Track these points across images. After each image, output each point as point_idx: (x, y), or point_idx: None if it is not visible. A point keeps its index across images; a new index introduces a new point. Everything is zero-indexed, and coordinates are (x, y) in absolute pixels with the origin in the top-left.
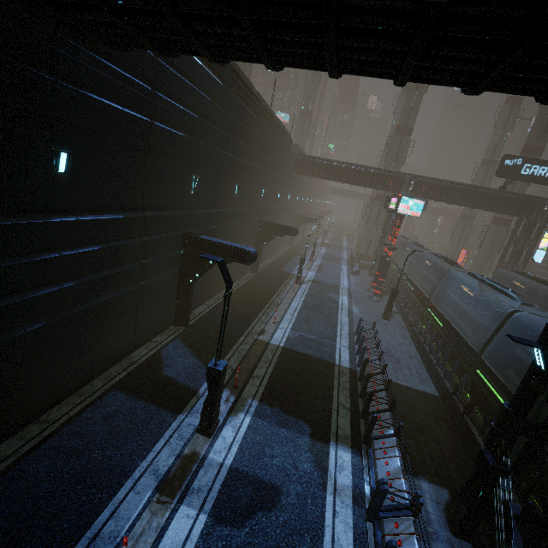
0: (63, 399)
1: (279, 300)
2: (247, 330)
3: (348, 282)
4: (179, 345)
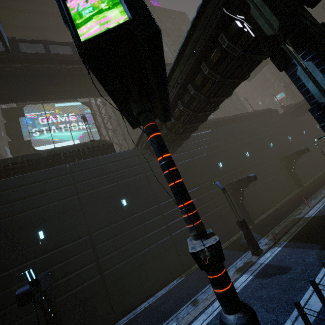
0: None
1: (318, 194)
2: (288, 216)
3: None
4: None
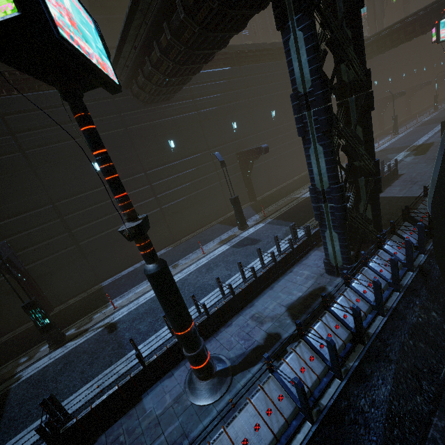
0: (202, 228)
1: None
2: (289, 195)
3: (428, 138)
4: (248, 208)
